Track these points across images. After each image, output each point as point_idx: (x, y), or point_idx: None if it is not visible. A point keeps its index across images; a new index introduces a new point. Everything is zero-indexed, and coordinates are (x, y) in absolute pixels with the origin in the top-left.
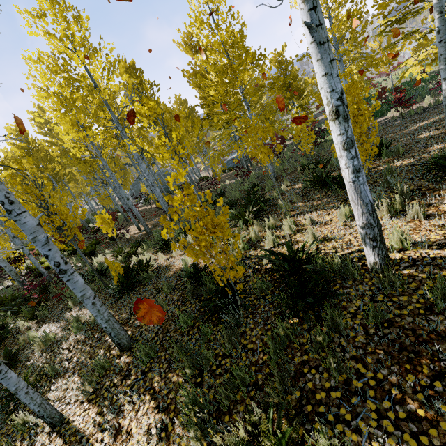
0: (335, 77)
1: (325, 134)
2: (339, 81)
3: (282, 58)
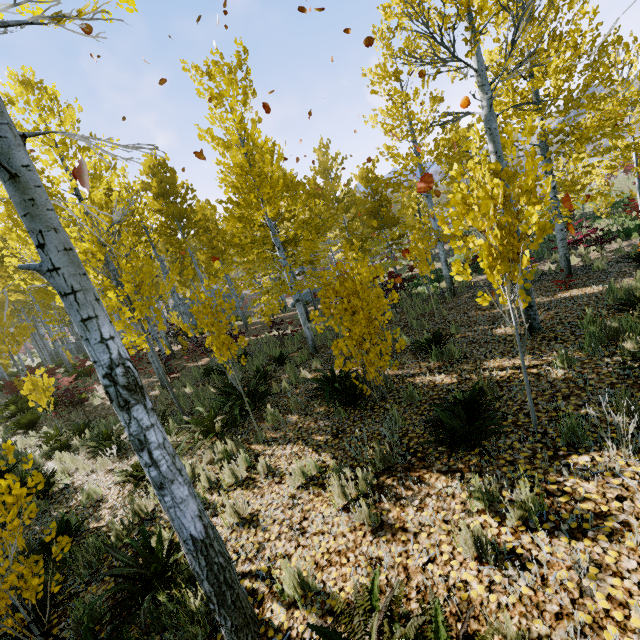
0: (95, 344)
1: (414, 285)
2: (106, 348)
3: (371, 176)
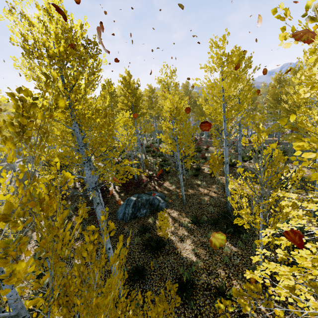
0: None
1: None
2: None
3: None
